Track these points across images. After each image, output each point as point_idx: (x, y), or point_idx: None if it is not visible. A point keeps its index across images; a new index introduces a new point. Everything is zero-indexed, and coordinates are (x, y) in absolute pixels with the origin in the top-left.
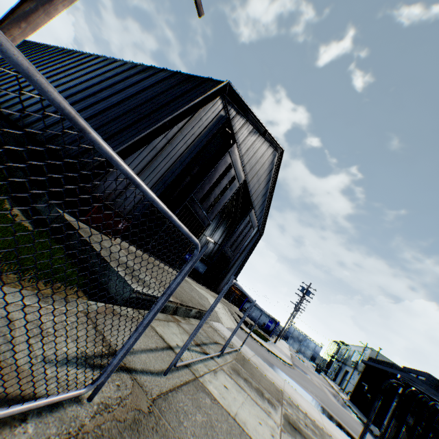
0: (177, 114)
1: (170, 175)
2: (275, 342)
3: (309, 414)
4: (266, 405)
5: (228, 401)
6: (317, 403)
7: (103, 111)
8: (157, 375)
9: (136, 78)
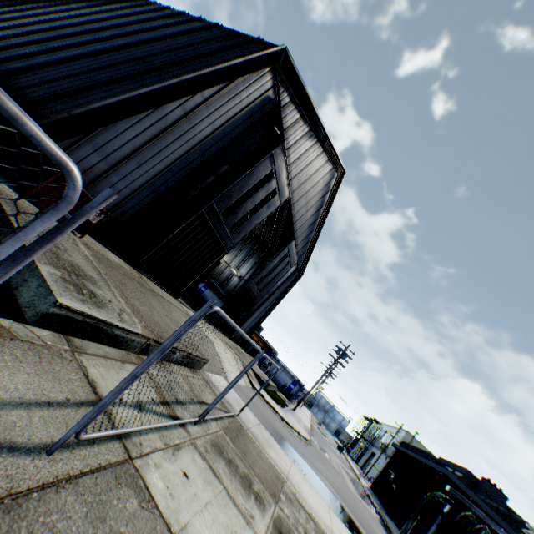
0: (202, 73)
1: (184, 167)
2: (294, 409)
3: (314, 514)
4: (250, 504)
5: (178, 502)
6: (330, 494)
7: (98, 53)
8: (27, 454)
9: (159, 23)
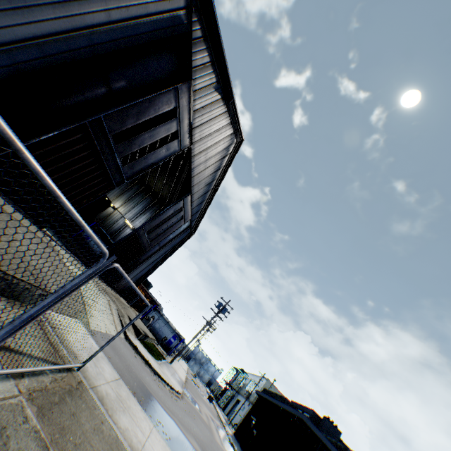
0: None
1: (63, 51)
2: (171, 362)
3: None
4: None
5: None
6: None
7: None
8: None
9: None
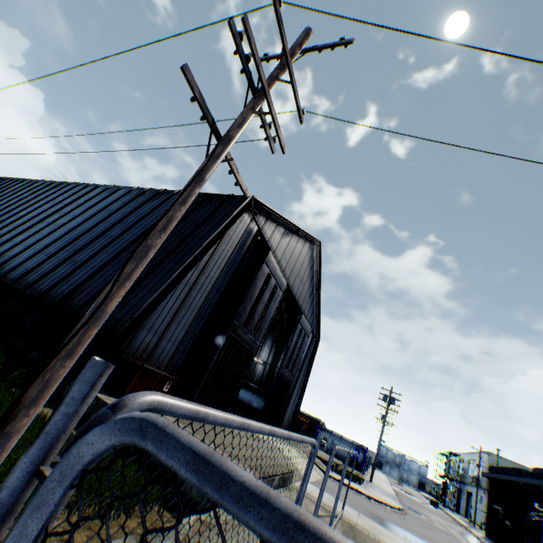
0: (207, 243)
1: (207, 307)
2: (371, 479)
3: None
4: None
5: None
6: None
7: (119, 253)
8: None
9: (148, 206)
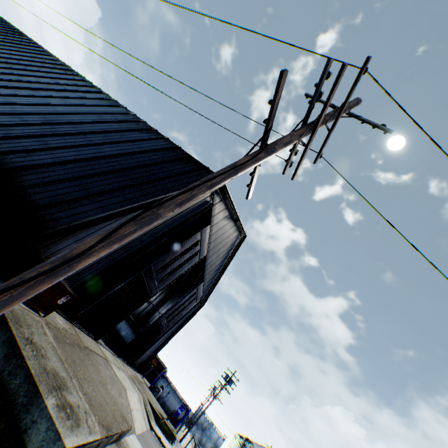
0: (169, 194)
1: (137, 244)
2: (181, 440)
3: None
4: None
5: None
6: None
7: (90, 158)
8: None
9: (136, 134)
